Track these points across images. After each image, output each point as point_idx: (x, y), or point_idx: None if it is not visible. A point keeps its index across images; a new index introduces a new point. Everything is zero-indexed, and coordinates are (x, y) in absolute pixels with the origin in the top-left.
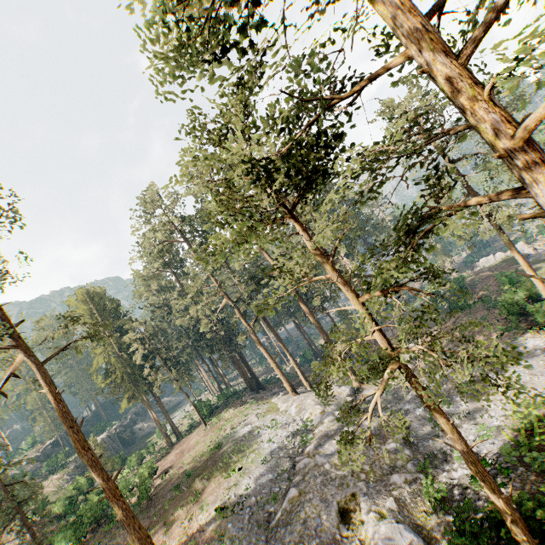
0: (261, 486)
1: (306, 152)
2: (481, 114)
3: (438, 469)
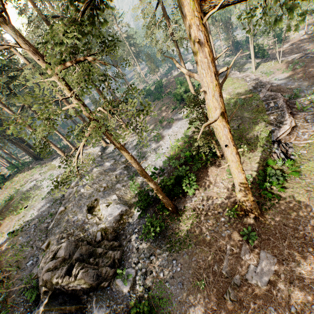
0: (41, 212)
1: None
2: None
3: (138, 176)
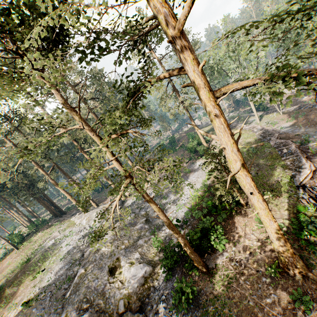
0: (59, 275)
1: (26, 3)
2: (158, 6)
3: (160, 230)
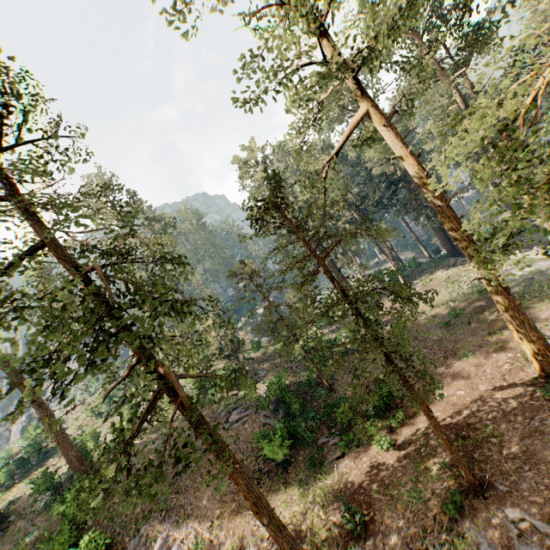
0: None
1: None
2: None
3: None
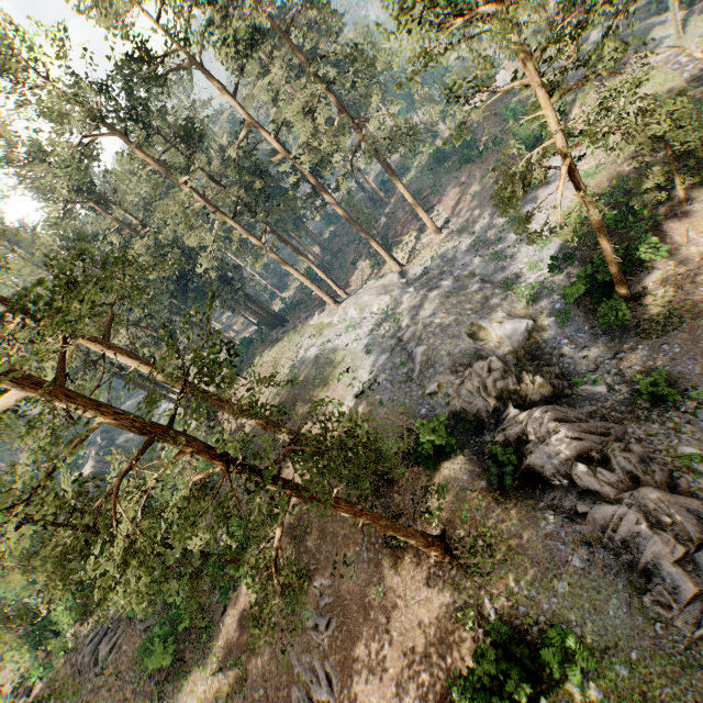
0: (382, 366)
1: None
2: None
3: (517, 284)
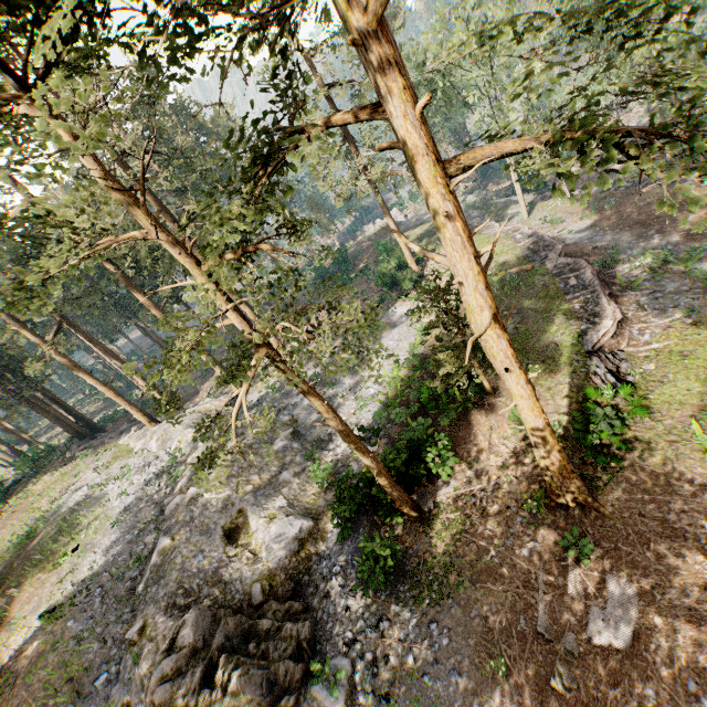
0: (115, 555)
1: None
2: None
3: (325, 451)
